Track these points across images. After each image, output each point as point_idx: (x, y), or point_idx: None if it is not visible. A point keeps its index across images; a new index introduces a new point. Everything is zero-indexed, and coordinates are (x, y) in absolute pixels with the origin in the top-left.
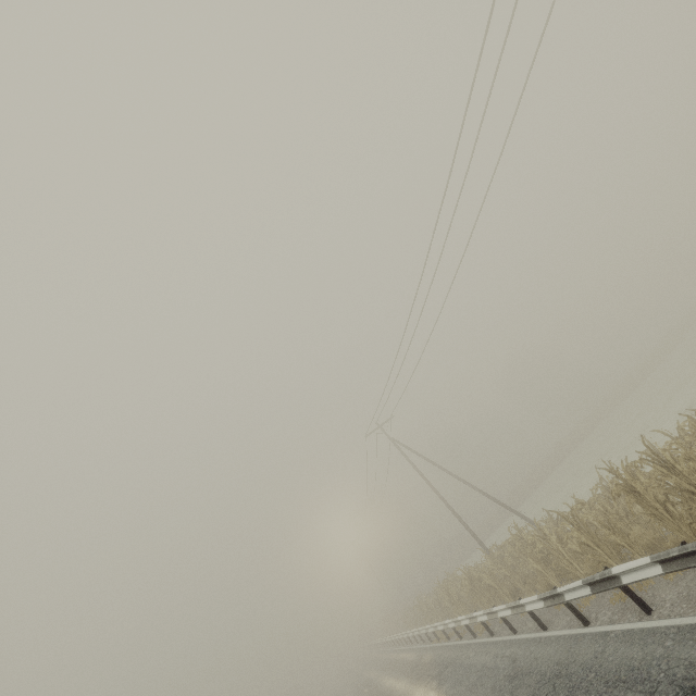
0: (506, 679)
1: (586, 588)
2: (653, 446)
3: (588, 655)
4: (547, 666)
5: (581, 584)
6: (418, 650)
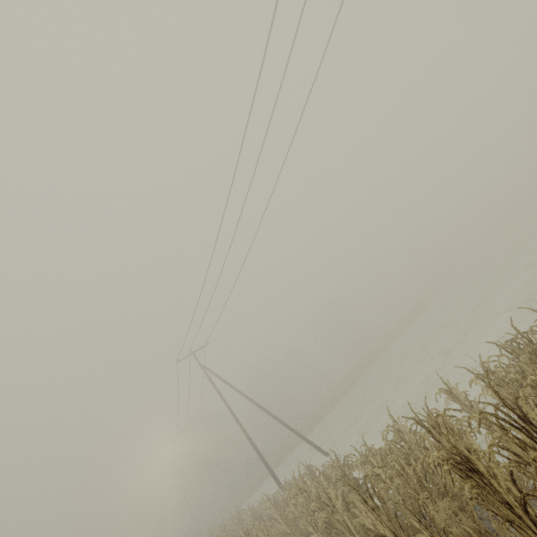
0: None
1: None
2: (445, 384)
3: None
4: None
5: None
6: None
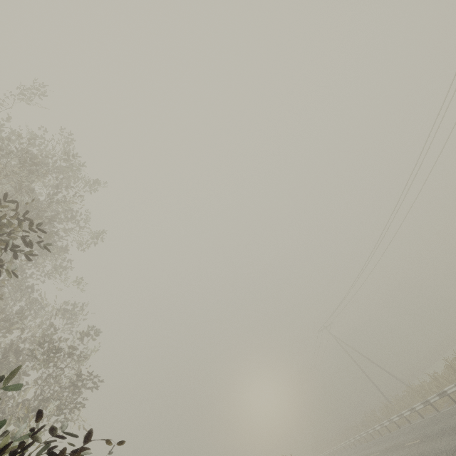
0: (409, 430)
1: (437, 397)
2: None
3: (438, 416)
4: (425, 422)
5: (435, 395)
6: (354, 449)
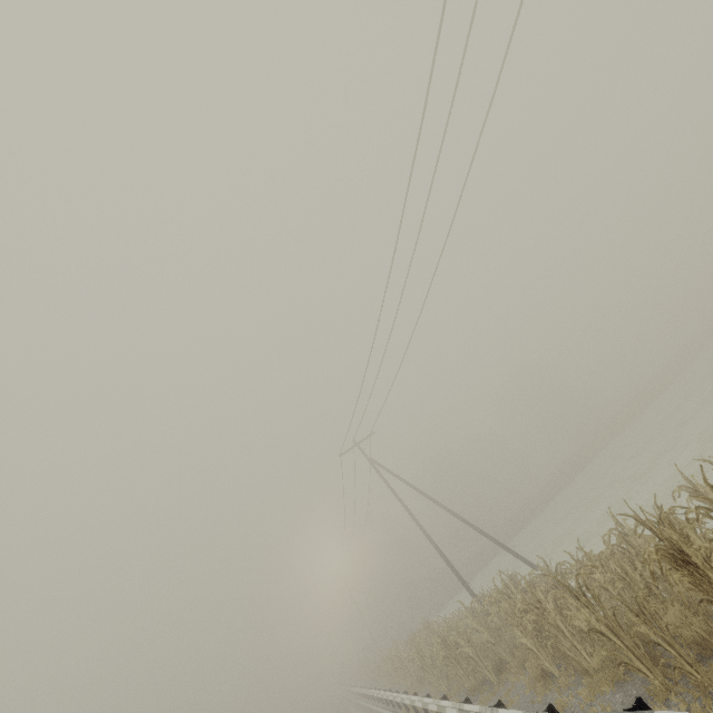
0: None
1: None
2: (688, 480)
3: None
4: None
5: None
6: None
